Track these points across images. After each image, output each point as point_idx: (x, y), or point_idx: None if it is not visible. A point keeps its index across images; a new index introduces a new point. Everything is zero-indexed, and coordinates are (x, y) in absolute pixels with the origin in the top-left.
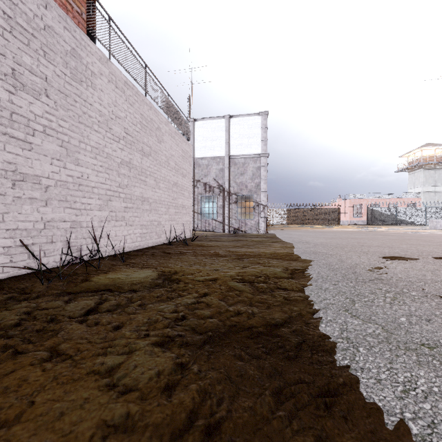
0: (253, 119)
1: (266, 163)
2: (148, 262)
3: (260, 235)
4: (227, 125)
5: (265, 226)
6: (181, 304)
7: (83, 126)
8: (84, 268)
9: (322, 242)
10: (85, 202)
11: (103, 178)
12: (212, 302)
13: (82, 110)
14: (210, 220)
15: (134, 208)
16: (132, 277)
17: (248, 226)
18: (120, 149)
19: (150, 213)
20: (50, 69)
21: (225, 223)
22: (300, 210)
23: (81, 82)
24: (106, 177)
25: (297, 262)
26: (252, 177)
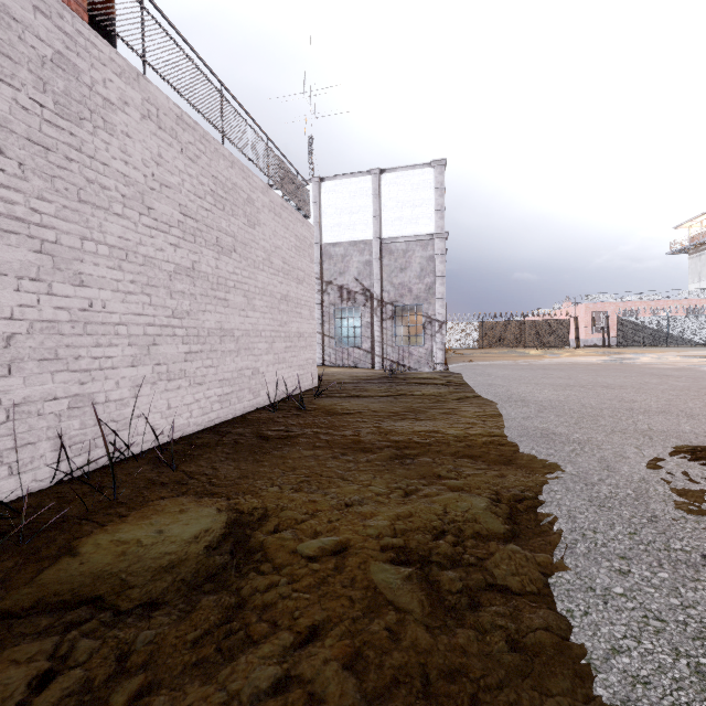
0: (420, 173)
1: (443, 249)
2: (220, 474)
3: (436, 377)
4: (376, 186)
5: (443, 358)
6: (241, 700)
7: (88, 207)
8: (89, 495)
9: (550, 398)
10: (100, 354)
11: (139, 304)
12: (325, 682)
13: (85, 175)
14: (350, 348)
15: (205, 352)
16: (169, 537)
17: (414, 357)
18: (172, 246)
19: (238, 356)
20: (4, 95)
21: (375, 353)
22: (500, 325)
23: (81, 120)
24: (143, 301)
25: (516, 472)
26: (420, 275)
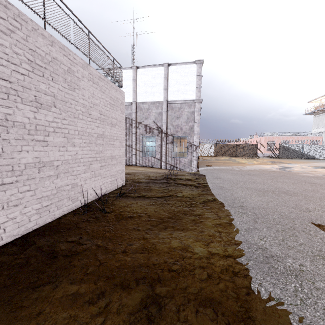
0: (189, 67)
1: (199, 108)
2: None
3: (192, 179)
4: (166, 72)
5: (196, 164)
6: None
7: None
8: None
9: (258, 204)
10: None
11: None
12: None
13: None
14: (149, 157)
15: (21, 181)
16: None
17: (182, 163)
18: None
19: (58, 178)
20: None
21: (162, 160)
22: (225, 145)
23: None
24: None
25: None
26: (187, 121)
